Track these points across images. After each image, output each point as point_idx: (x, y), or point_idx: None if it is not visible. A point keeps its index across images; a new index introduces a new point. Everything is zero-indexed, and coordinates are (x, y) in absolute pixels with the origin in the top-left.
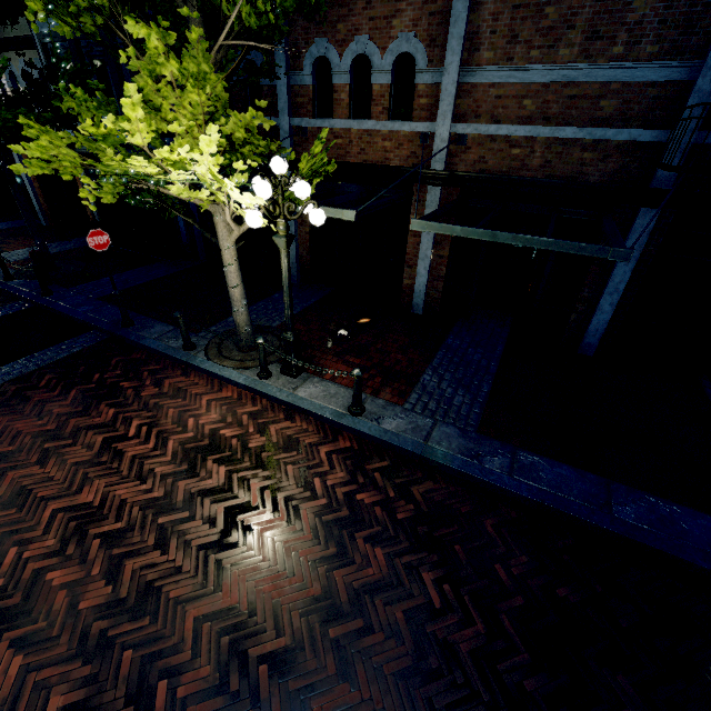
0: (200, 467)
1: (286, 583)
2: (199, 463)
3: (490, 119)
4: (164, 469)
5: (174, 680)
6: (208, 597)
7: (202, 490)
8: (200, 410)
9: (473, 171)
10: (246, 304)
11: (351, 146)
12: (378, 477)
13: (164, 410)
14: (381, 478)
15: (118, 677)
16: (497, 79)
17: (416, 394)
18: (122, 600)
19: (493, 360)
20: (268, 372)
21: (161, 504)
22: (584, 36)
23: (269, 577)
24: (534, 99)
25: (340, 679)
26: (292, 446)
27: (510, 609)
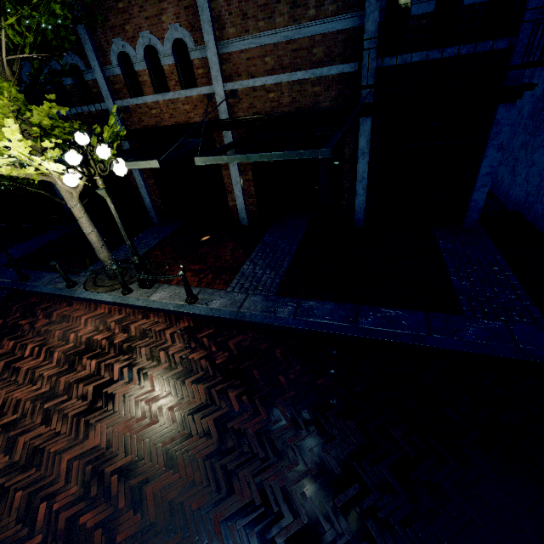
0: (77, 364)
1: (134, 423)
2: (77, 362)
3: (248, 76)
4: (51, 372)
5: (52, 501)
6: (78, 445)
7: (78, 379)
8: (79, 327)
9: (249, 115)
10: (104, 244)
11: (163, 113)
12: (205, 340)
13: (52, 333)
14: (208, 341)
15: (12, 509)
16: (243, 46)
17: (236, 280)
18: (16, 462)
19: (294, 245)
20: (129, 289)
21: (47, 396)
22: (288, 6)
23: (123, 422)
24: (271, 56)
25: (166, 470)
26: (146, 335)
27: (285, 400)
